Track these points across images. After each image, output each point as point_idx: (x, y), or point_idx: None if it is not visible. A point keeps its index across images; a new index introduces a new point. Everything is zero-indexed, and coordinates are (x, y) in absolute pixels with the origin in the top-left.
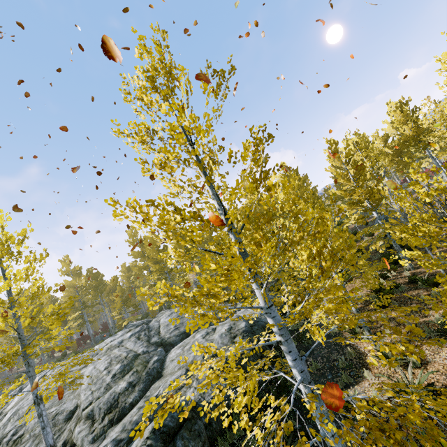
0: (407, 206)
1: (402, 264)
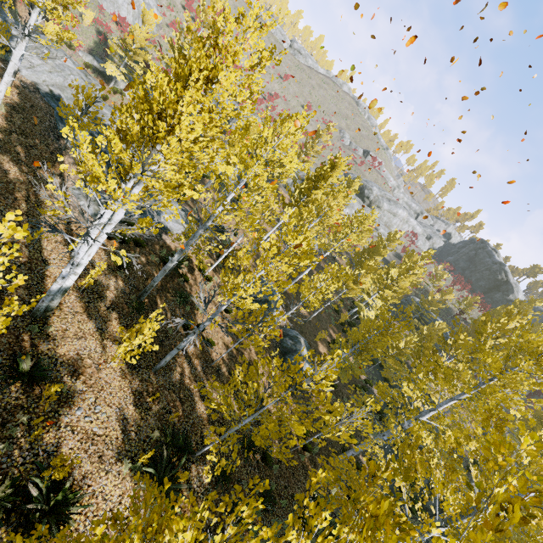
0: (318, 387)
1: (293, 444)
